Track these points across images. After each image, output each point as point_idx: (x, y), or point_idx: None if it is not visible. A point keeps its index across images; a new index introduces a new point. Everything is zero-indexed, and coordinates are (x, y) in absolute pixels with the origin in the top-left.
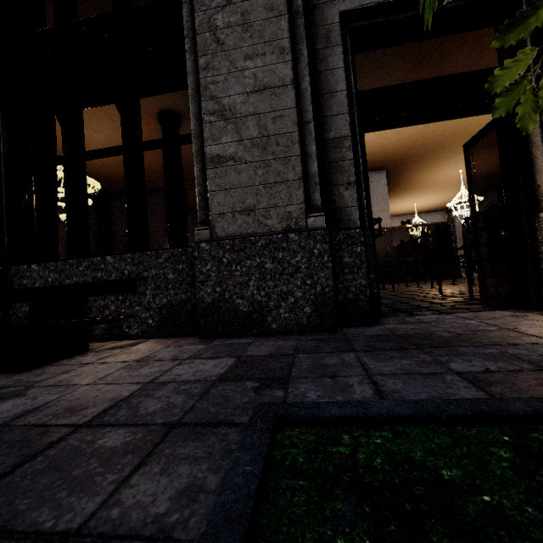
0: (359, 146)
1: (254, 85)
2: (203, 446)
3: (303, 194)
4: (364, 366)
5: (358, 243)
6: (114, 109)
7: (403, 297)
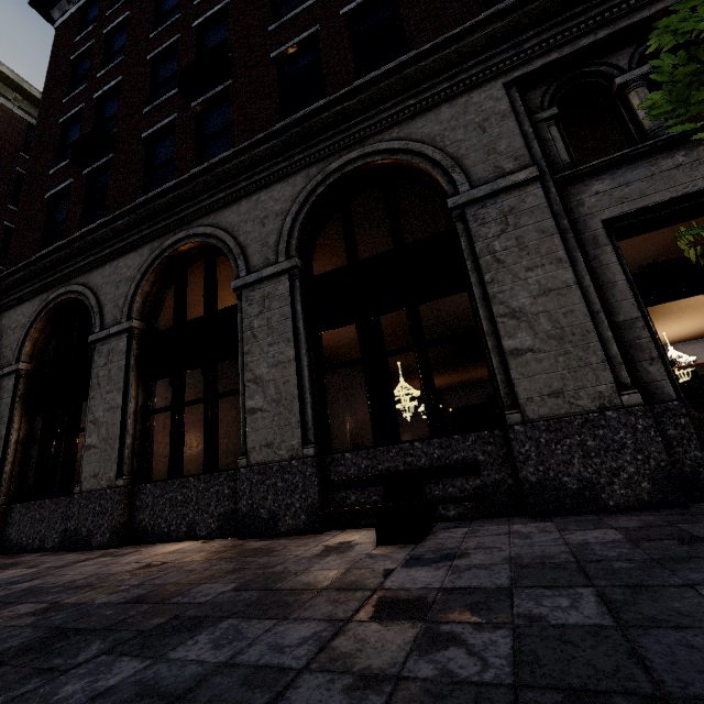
0: (650, 323)
1: (539, 289)
2: (700, 564)
3: (610, 375)
4: None
5: (680, 415)
6: None
7: None
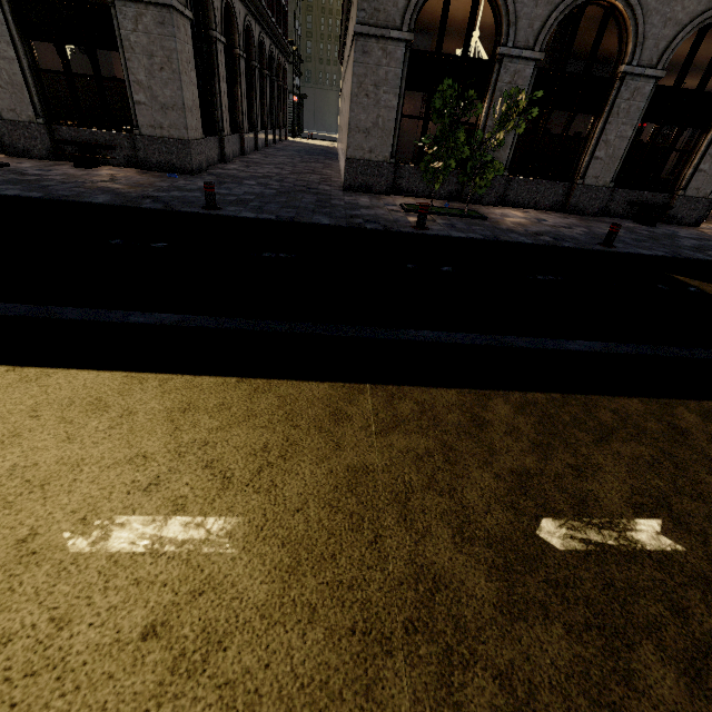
0: None
1: None
2: None
3: None
4: None
5: (711, 204)
6: None
7: None
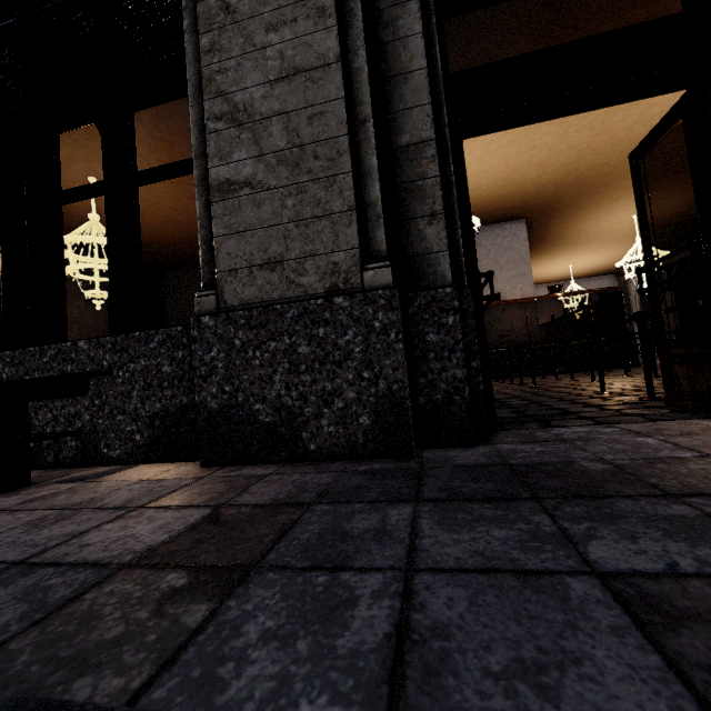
0: (450, 156)
1: (281, 69)
2: None
3: (356, 234)
4: (413, 540)
5: (449, 311)
6: (151, 151)
7: (545, 396)
